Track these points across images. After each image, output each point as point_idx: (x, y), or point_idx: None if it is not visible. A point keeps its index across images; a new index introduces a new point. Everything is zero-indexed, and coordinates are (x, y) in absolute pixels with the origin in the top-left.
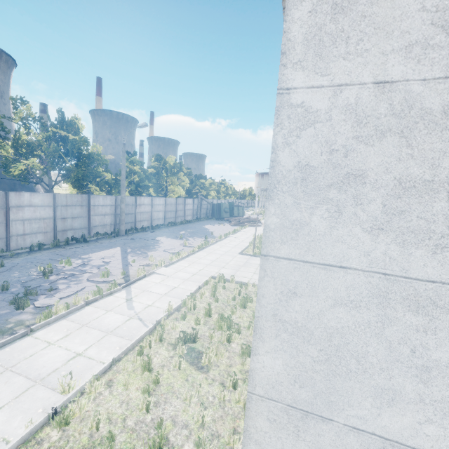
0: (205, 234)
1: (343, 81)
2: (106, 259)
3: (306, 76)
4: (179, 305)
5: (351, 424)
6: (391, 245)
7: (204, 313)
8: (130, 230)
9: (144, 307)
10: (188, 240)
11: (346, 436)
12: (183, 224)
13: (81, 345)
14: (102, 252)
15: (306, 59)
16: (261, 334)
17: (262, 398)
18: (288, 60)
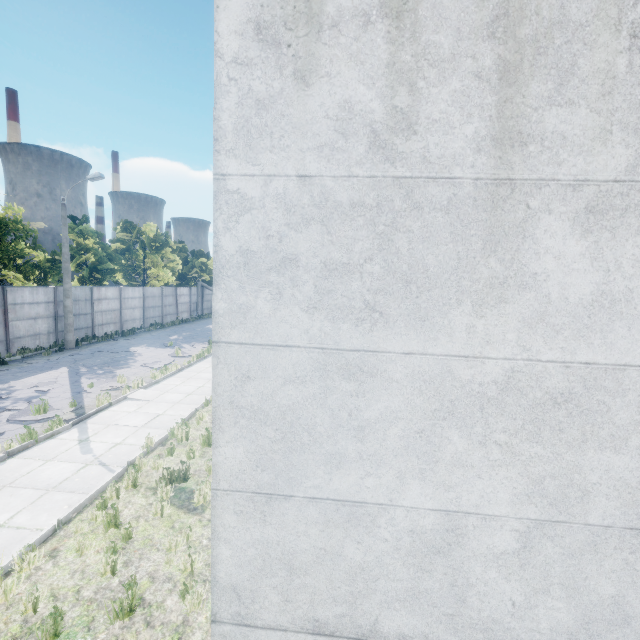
0: (210, 338)
1: (272, 172)
2: (43, 387)
3: (240, 164)
4: (164, 437)
5: (309, 495)
6: (324, 322)
7: (201, 443)
8: (85, 340)
9: (109, 447)
10: (182, 349)
11: (306, 508)
12: (175, 326)
13: (2, 513)
14: (35, 378)
15: (237, 148)
16: (220, 424)
17: (227, 492)
18: (221, 147)
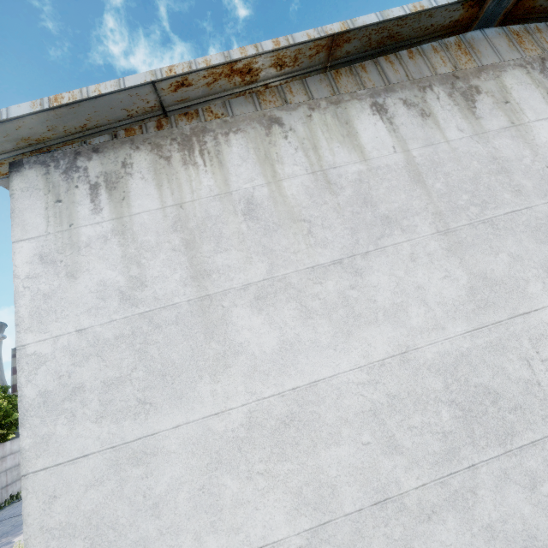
0: None
1: (58, 334)
2: None
3: (35, 335)
4: None
5: None
6: (111, 425)
7: None
8: None
9: None
10: None
11: None
12: None
13: None
14: None
15: (33, 326)
16: None
17: None
18: (21, 328)
